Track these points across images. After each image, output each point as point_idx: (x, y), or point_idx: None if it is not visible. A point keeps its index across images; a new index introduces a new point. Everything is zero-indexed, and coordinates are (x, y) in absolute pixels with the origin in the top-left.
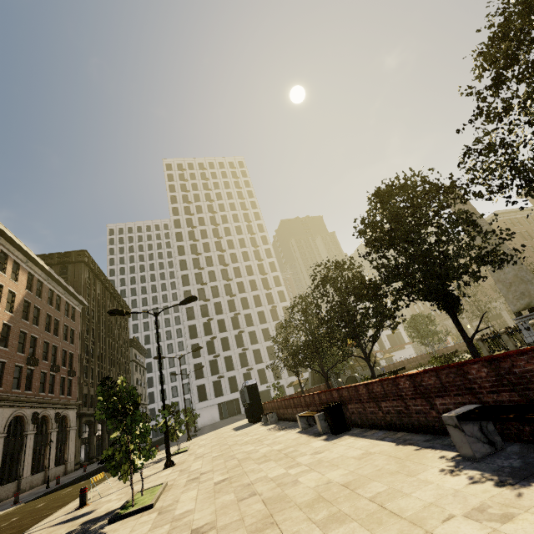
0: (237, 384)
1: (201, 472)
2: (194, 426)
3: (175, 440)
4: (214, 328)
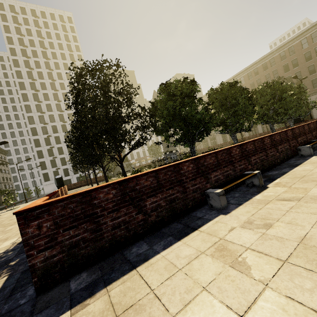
0: (69, 172)
1: (2, 218)
2: (37, 195)
3: (9, 205)
4: (52, 141)
